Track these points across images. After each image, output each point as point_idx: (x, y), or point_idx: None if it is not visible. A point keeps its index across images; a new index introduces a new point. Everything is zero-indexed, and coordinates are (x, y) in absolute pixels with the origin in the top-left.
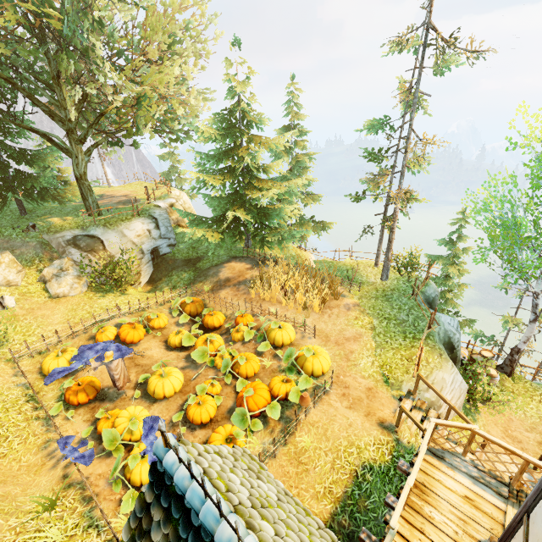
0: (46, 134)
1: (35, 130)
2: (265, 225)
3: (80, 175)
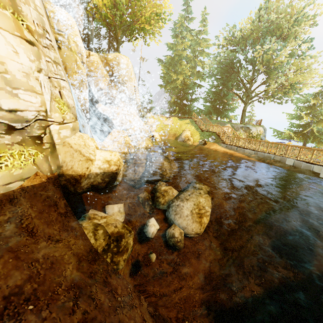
0: (240, 96)
1: (237, 95)
2: (320, 138)
3: (244, 109)
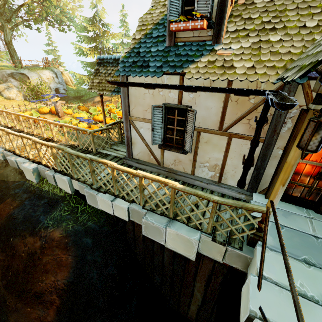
0: None
1: None
2: None
3: (8, 41)
